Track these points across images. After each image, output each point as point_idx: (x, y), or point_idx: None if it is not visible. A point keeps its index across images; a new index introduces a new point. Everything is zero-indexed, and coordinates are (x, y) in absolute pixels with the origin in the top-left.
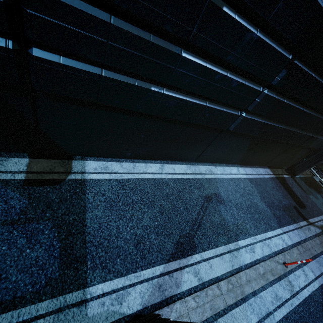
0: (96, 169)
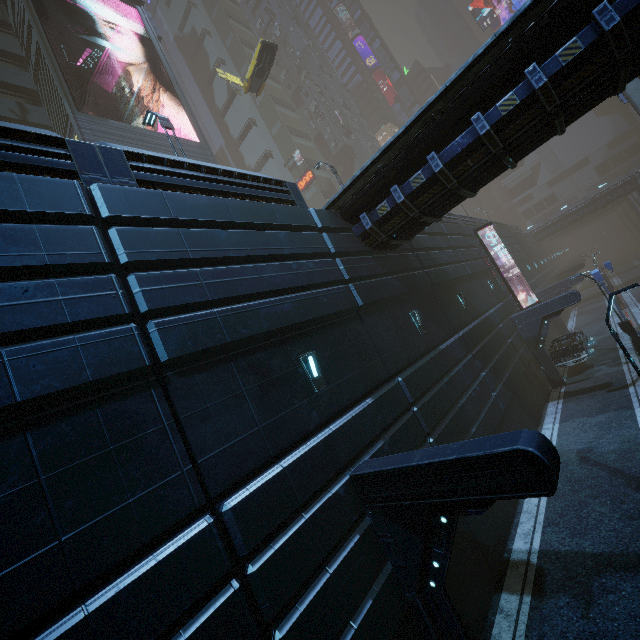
0: (526, 542)
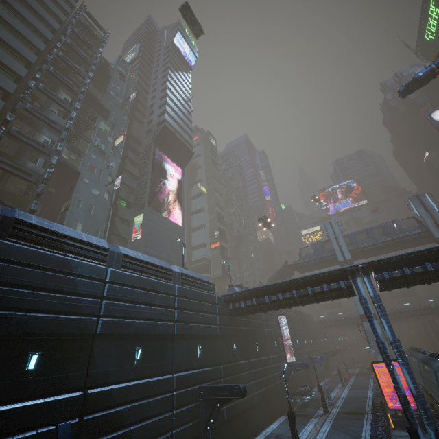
0: None
